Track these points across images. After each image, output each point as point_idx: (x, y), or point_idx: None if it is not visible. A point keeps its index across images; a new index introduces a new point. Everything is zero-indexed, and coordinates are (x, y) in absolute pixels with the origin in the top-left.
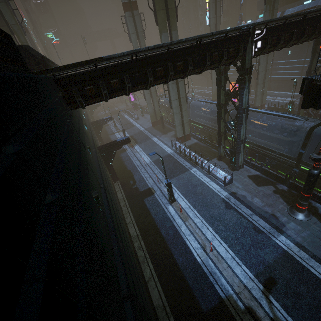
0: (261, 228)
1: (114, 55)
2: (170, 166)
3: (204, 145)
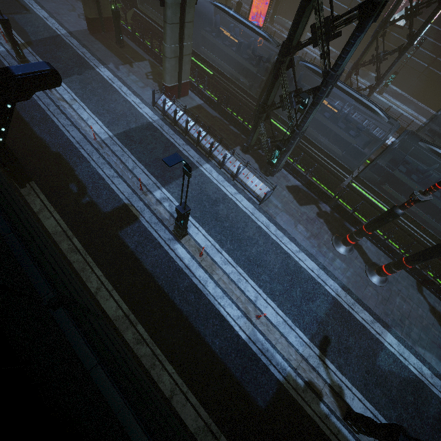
0: (309, 271)
1: None
2: (159, 154)
3: (215, 115)
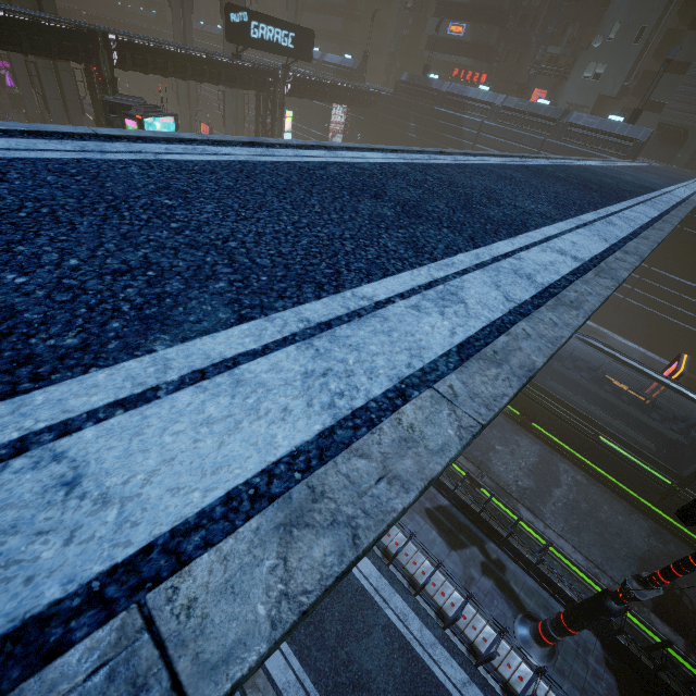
0: None
1: None
2: None
3: None
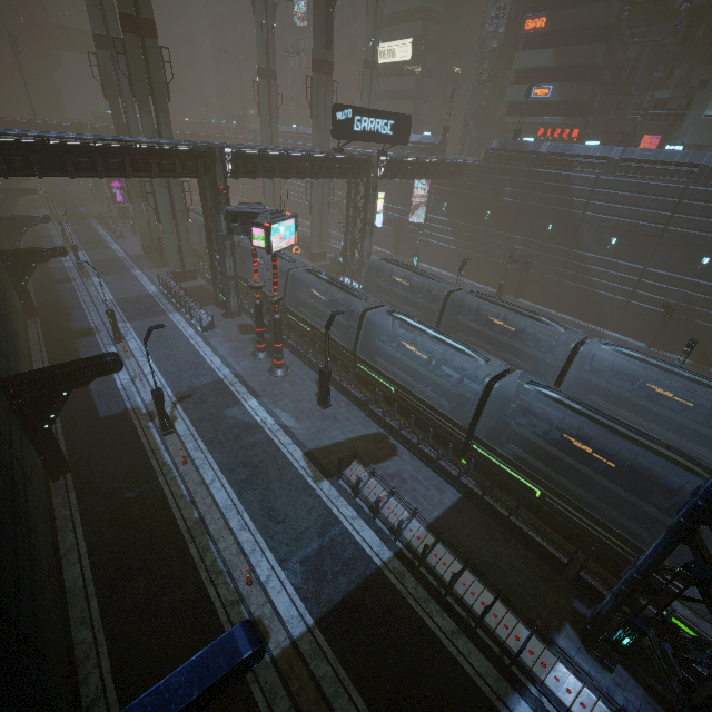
0: (212, 365)
1: (14, 134)
2: (141, 308)
3: (211, 289)
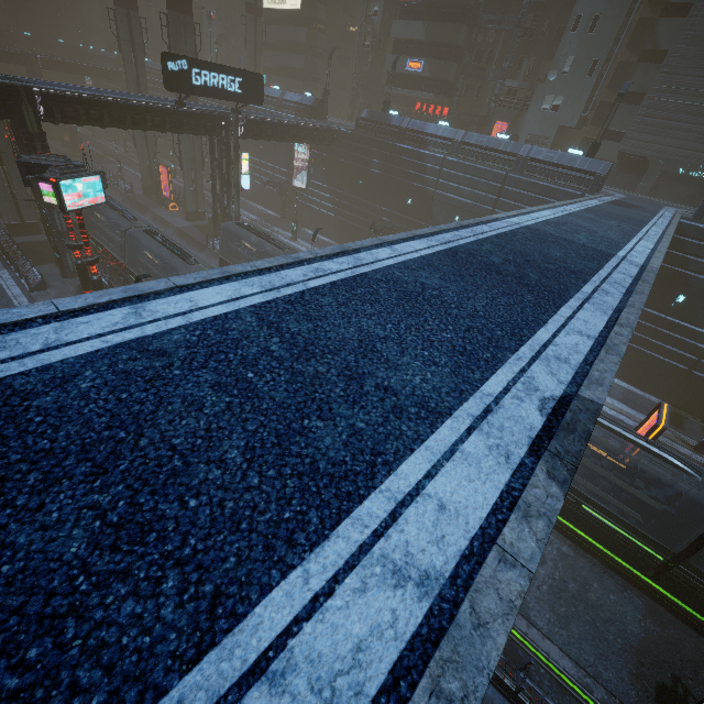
0: None
1: None
2: None
3: None
